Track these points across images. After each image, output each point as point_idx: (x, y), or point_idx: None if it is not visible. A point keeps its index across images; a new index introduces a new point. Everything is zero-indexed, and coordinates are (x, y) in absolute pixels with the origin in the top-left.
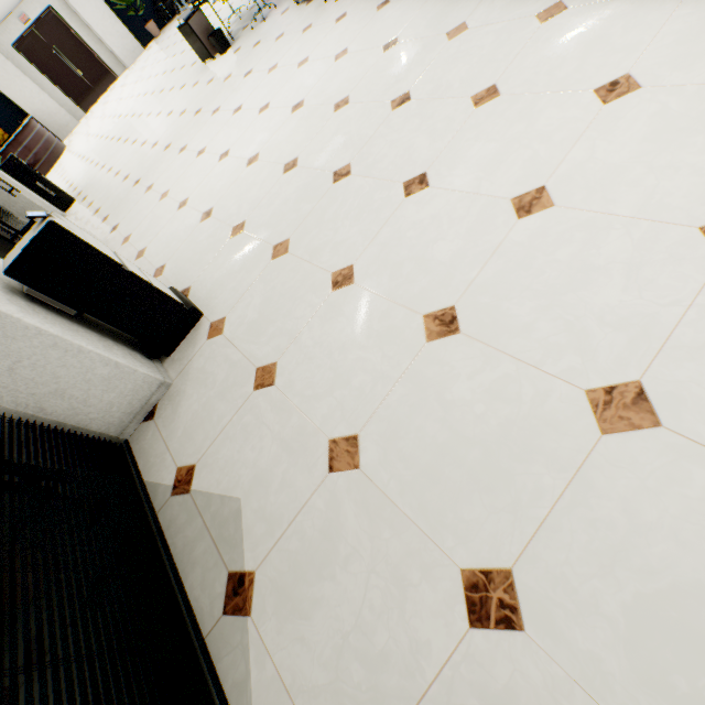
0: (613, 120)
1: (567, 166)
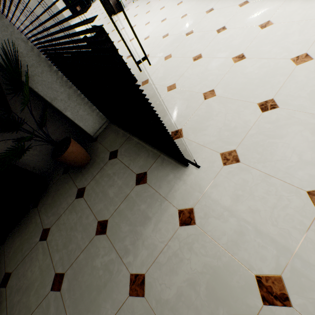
0: (290, 1)
1: (276, 14)
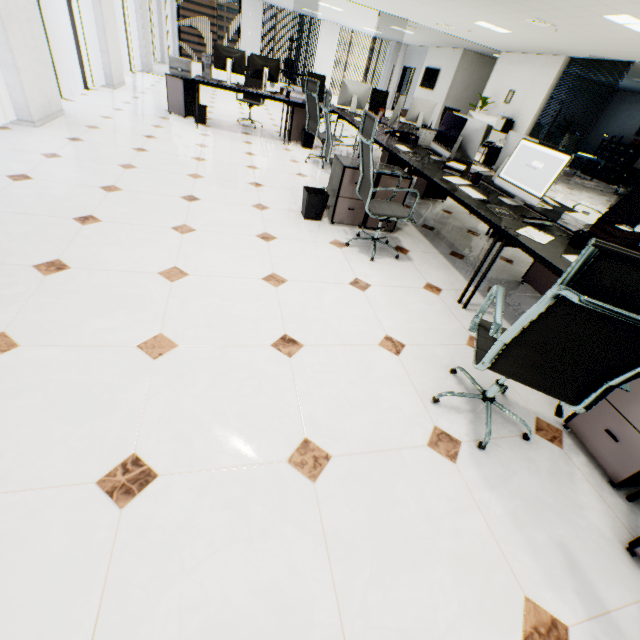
0: None
1: None
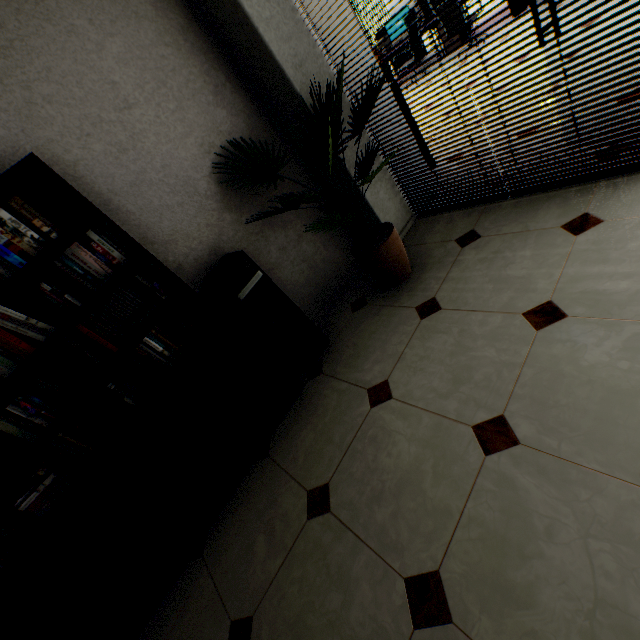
0: None
1: None
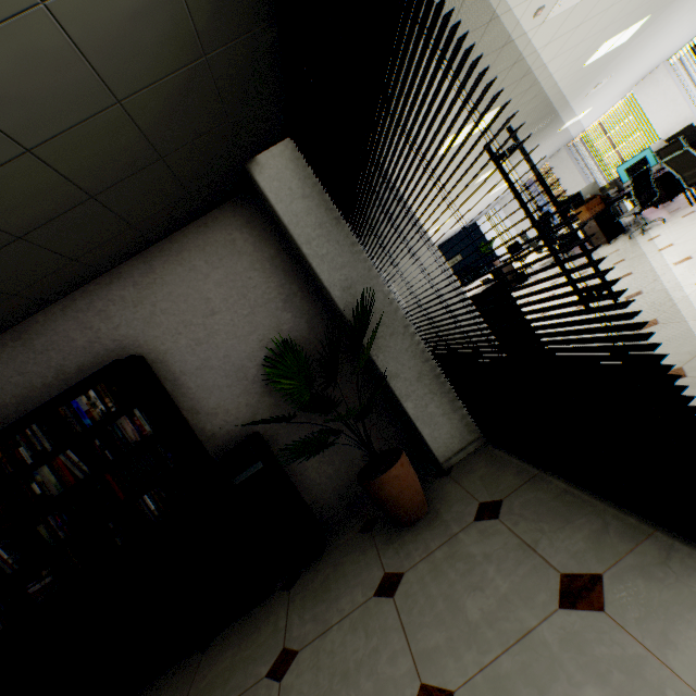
0: None
1: None
